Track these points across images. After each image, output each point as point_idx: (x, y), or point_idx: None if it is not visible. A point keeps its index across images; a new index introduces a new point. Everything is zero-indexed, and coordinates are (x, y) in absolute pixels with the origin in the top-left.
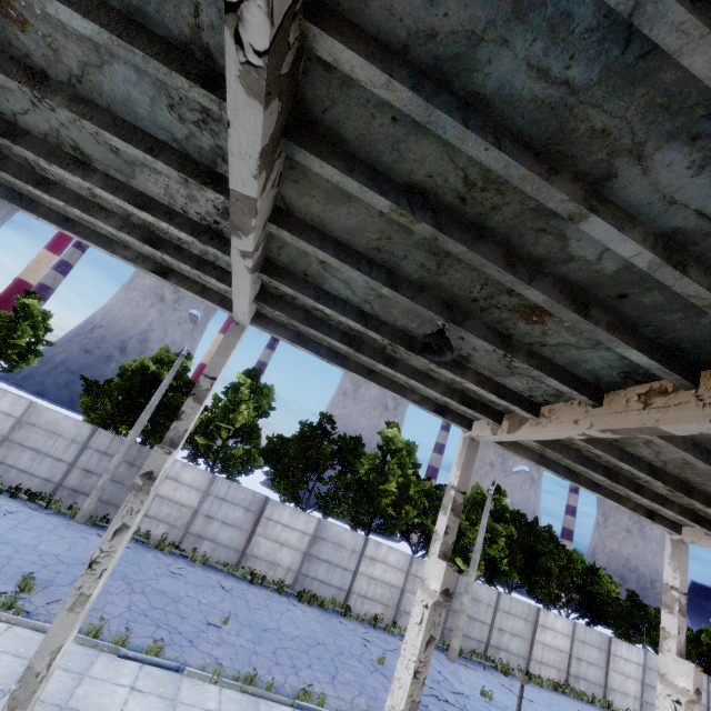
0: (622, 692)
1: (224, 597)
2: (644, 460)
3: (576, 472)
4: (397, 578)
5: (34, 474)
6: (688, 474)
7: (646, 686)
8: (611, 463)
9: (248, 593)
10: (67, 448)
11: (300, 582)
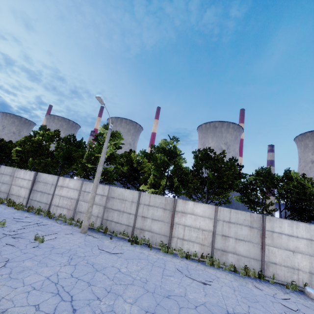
0: (289, 267)
1: None
2: None
3: None
4: (74, 194)
5: None
6: None
7: None
8: None
9: None
10: None
11: (29, 203)
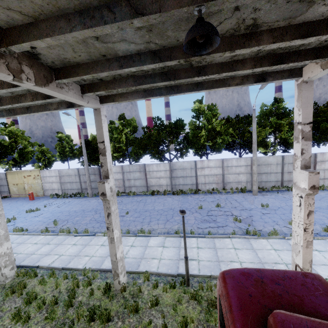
0: None
1: (135, 204)
2: (145, 52)
3: (176, 86)
4: (217, 171)
5: (74, 189)
6: (179, 36)
7: None
8: (158, 68)
9: (148, 199)
10: (75, 178)
11: (174, 188)
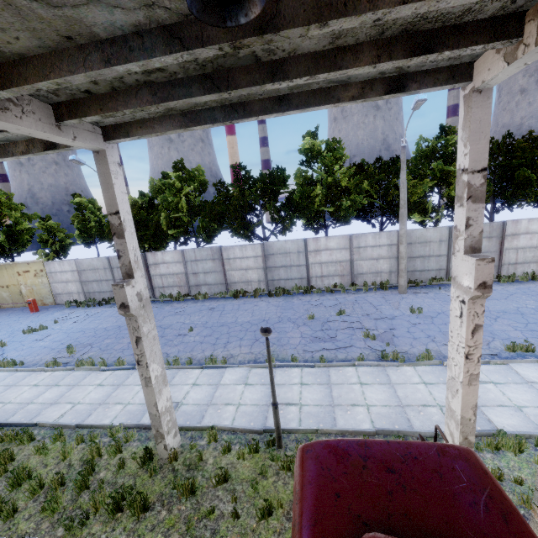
0: None
1: (206, 314)
2: (151, 28)
3: (242, 103)
4: (342, 255)
5: (105, 291)
6: None
7: None
8: (192, 66)
9: (228, 306)
10: (105, 273)
11: (271, 285)
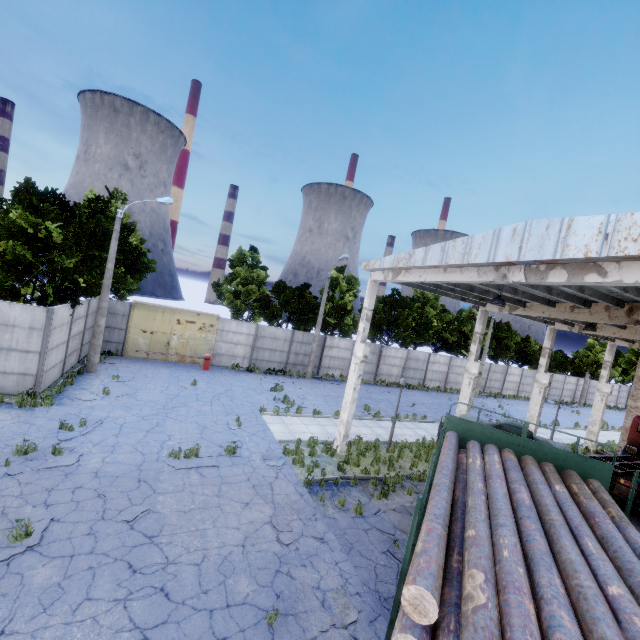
0: None
1: (393, 395)
2: None
3: None
4: (444, 368)
5: (274, 361)
6: None
7: (550, 388)
8: None
9: (394, 391)
10: (283, 345)
11: None
